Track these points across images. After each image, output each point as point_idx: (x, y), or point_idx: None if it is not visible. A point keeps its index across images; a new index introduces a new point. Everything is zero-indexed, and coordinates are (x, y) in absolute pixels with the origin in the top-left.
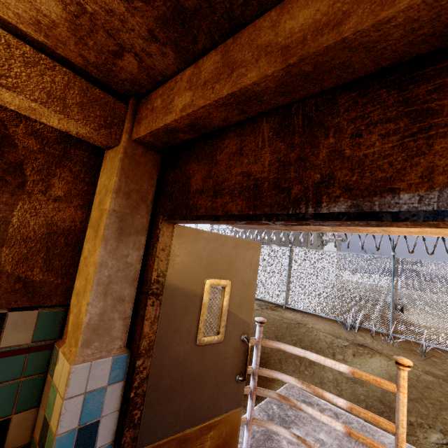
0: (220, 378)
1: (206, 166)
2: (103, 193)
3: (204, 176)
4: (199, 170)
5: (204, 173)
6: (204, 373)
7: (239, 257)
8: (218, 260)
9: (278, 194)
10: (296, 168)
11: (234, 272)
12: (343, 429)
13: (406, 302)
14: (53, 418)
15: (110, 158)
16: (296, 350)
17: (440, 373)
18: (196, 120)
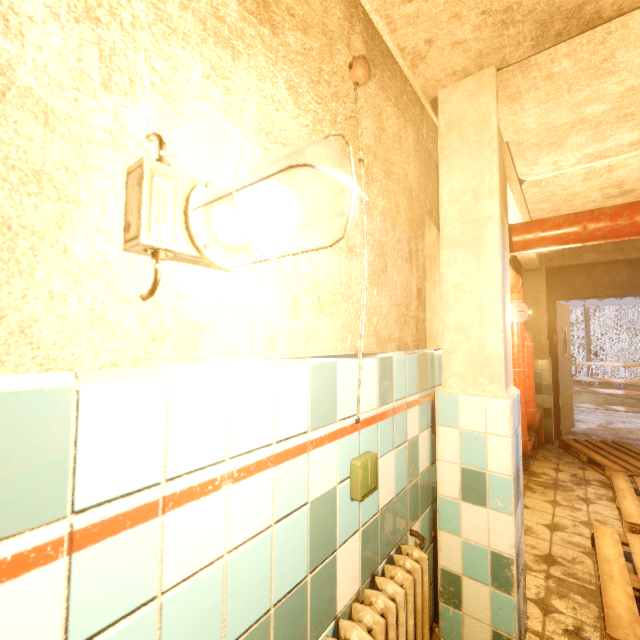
0: (568, 374)
1: (584, 276)
2: (535, 292)
3: (584, 281)
4: (579, 278)
5: (583, 279)
6: (565, 370)
7: (566, 315)
8: (563, 317)
9: (632, 287)
10: (639, 279)
11: (566, 323)
12: (623, 392)
13: (599, 346)
14: (544, 379)
15: (533, 276)
16: (588, 363)
17: (638, 397)
18: (594, 262)
